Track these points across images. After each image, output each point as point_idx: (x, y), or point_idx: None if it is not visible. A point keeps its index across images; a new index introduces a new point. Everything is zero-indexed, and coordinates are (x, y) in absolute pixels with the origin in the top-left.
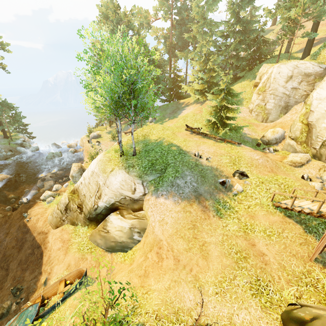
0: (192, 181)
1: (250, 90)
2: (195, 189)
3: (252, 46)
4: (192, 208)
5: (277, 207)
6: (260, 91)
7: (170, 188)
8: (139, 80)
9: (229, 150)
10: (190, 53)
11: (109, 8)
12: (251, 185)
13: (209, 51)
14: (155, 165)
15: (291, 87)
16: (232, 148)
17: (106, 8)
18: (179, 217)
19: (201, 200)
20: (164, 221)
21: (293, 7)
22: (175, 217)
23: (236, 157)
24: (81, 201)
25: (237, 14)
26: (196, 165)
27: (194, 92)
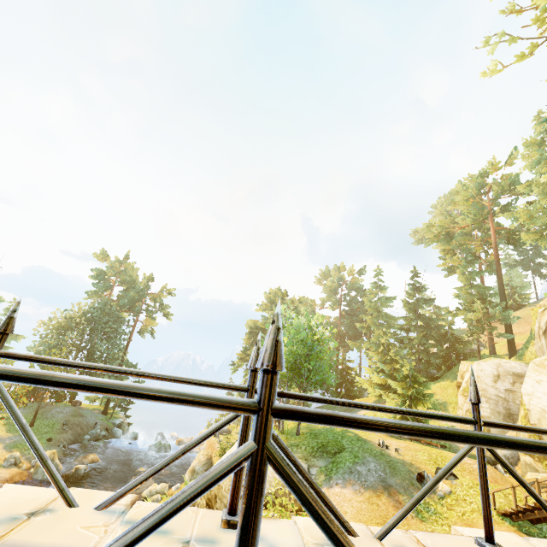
0: (378, 469)
1: (454, 392)
2: (383, 478)
3: (443, 342)
4: (380, 500)
5: (503, 515)
6: (465, 392)
7: (348, 475)
8: (316, 348)
9: (428, 448)
10: (364, 343)
11: (276, 295)
12: (462, 486)
13: (388, 342)
14: (327, 446)
15: (504, 388)
16: (431, 447)
17: (274, 295)
18: (363, 507)
19: (392, 492)
20: (342, 509)
21: (472, 310)
22: (357, 507)
23: (437, 455)
24: (212, 495)
25: (414, 311)
26: (382, 454)
27: (373, 388)
